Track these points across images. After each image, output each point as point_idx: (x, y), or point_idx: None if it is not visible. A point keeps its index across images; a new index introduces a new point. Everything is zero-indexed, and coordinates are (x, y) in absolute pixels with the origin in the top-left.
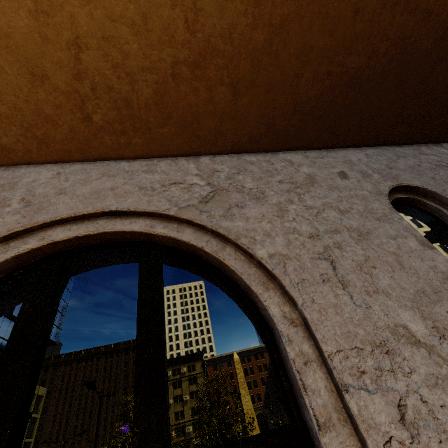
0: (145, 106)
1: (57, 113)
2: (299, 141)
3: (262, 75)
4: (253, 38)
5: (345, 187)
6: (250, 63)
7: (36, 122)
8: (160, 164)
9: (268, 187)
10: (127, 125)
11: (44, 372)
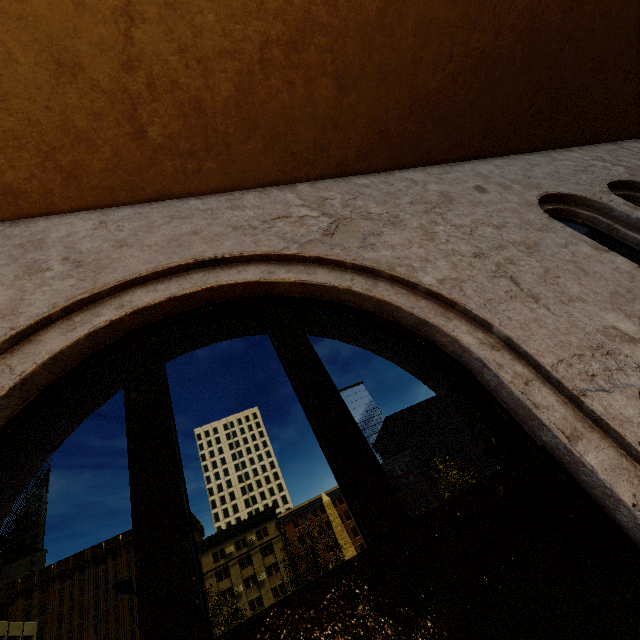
0: (222, 111)
1: (94, 127)
2: (417, 153)
3: (373, 61)
4: (364, 6)
5: (489, 201)
6: (360, 43)
7: (62, 142)
8: (246, 197)
9: (400, 211)
10: (196, 142)
11: (25, 599)
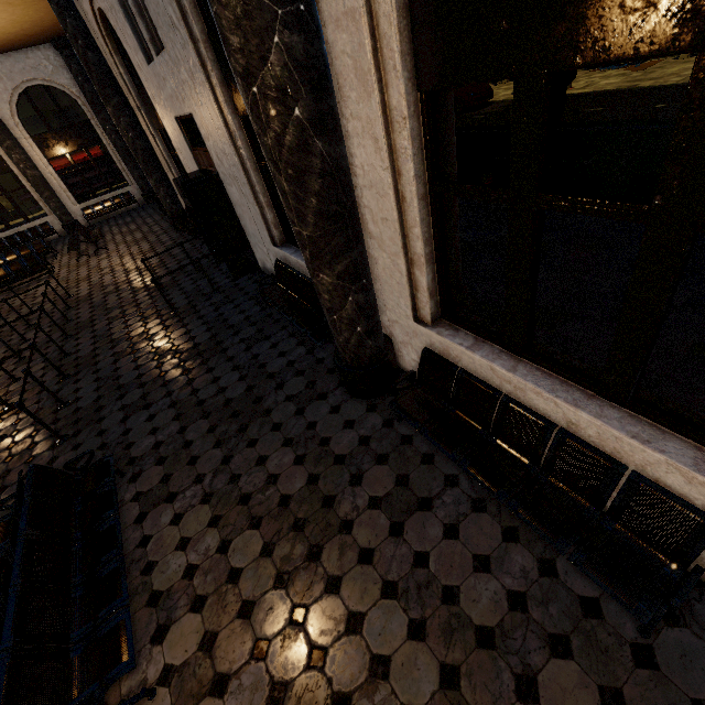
0: None
1: None
2: None
3: None
4: None
5: None
6: None
7: None
8: None
9: None
10: None
11: None
